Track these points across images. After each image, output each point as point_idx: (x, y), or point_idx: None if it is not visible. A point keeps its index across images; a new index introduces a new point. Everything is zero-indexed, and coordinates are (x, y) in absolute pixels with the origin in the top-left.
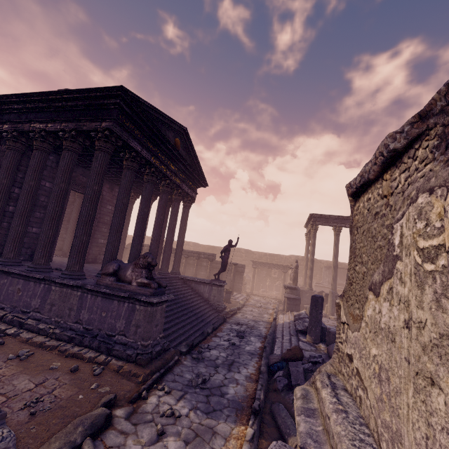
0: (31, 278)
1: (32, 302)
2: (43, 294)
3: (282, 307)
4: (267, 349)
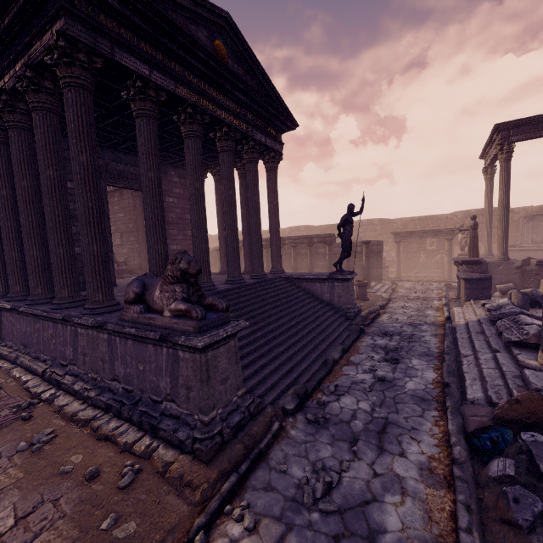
0: (56, 320)
1: (66, 352)
2: (72, 340)
3: (454, 294)
4: (452, 387)
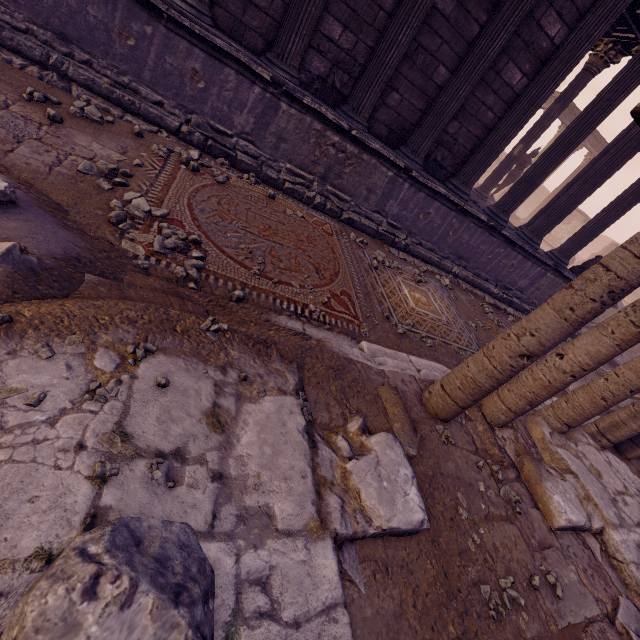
0: (534, 259)
1: (519, 282)
2: (534, 277)
3: None
4: None
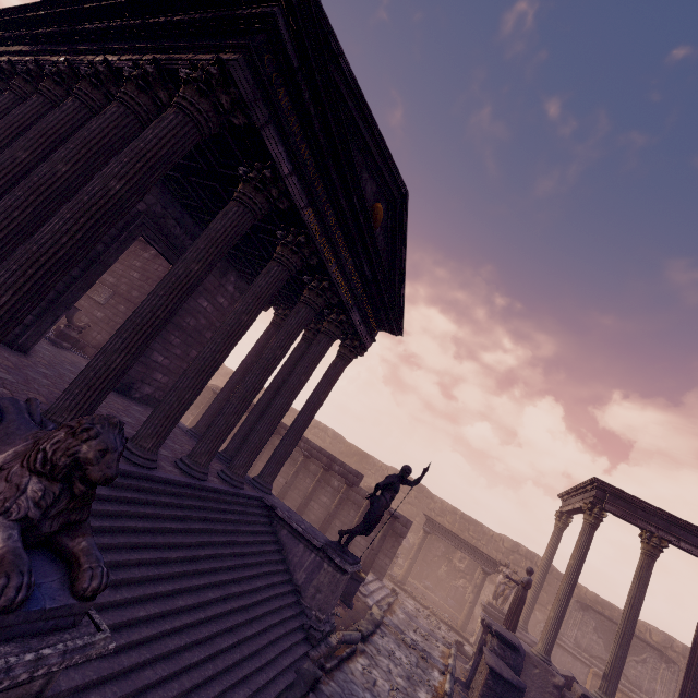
0: None
1: None
2: None
3: (463, 669)
4: None
